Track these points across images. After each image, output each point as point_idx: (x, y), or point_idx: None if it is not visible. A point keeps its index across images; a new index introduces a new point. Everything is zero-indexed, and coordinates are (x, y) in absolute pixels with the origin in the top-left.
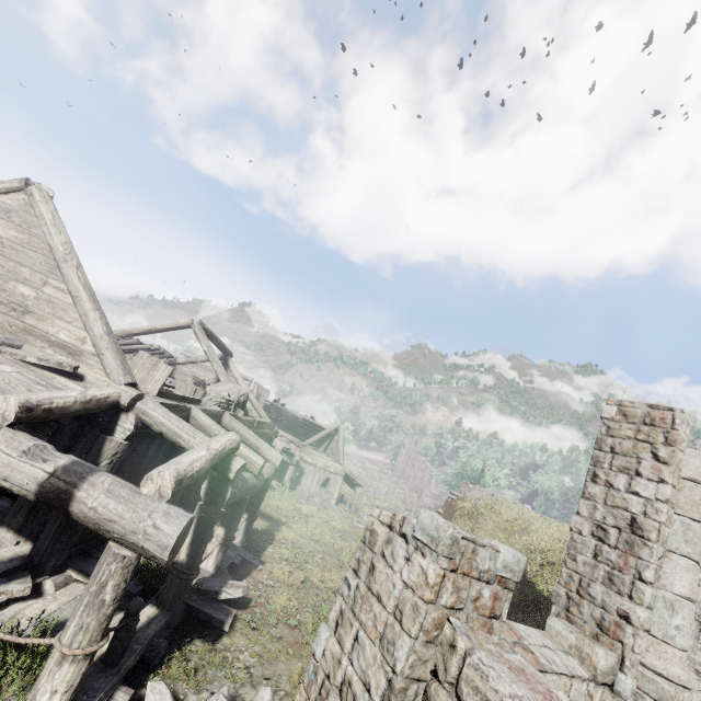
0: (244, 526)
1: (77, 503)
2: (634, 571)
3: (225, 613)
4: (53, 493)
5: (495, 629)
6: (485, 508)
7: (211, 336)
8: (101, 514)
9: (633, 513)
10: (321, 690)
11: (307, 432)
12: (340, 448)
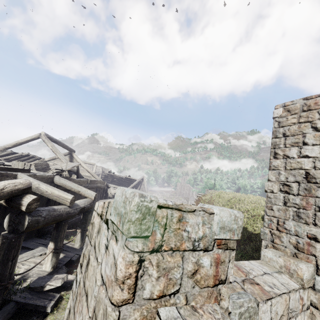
0: (80, 236)
1: None
2: (314, 206)
3: (49, 299)
4: None
5: (223, 294)
6: (216, 197)
7: (56, 142)
8: None
9: (306, 169)
10: None
11: (128, 183)
12: (145, 187)
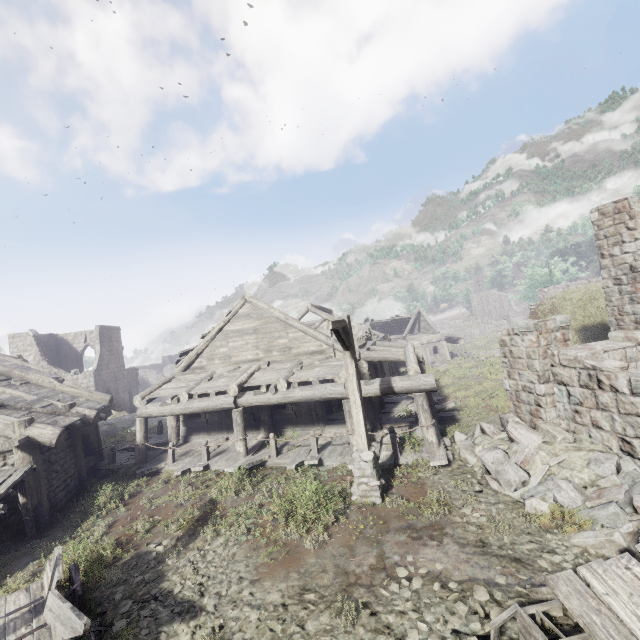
0: None
1: (395, 388)
2: None
3: (453, 414)
4: (386, 389)
5: (569, 344)
6: (560, 301)
7: (319, 308)
8: (405, 387)
9: (629, 263)
10: (516, 396)
11: (398, 327)
12: (430, 324)
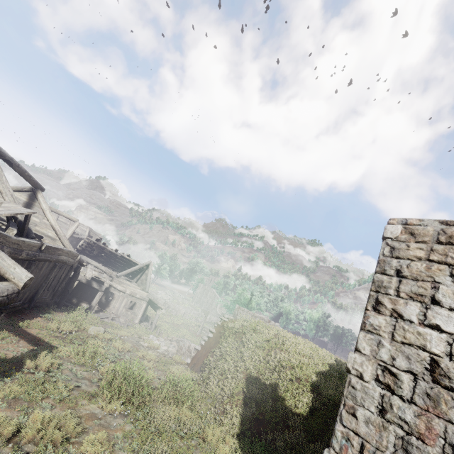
0: None
1: None
2: (444, 442)
3: None
4: None
5: None
6: (249, 329)
7: (11, 163)
8: None
9: (434, 353)
10: None
11: (124, 266)
12: (147, 279)
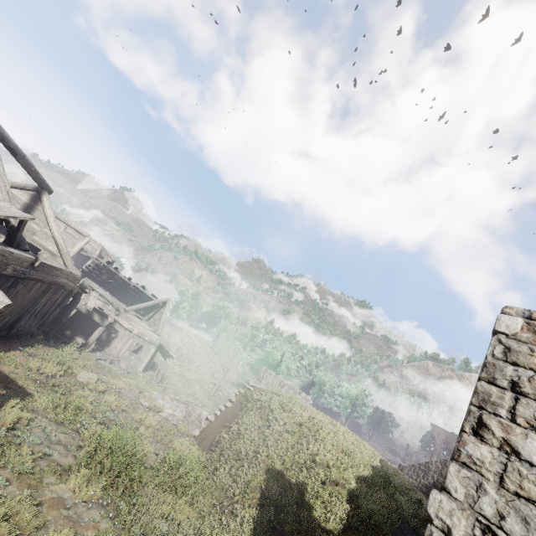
0: None
1: None
2: None
3: None
4: None
5: None
6: (279, 405)
7: (15, 152)
8: None
9: None
10: None
11: (135, 299)
12: (161, 320)
